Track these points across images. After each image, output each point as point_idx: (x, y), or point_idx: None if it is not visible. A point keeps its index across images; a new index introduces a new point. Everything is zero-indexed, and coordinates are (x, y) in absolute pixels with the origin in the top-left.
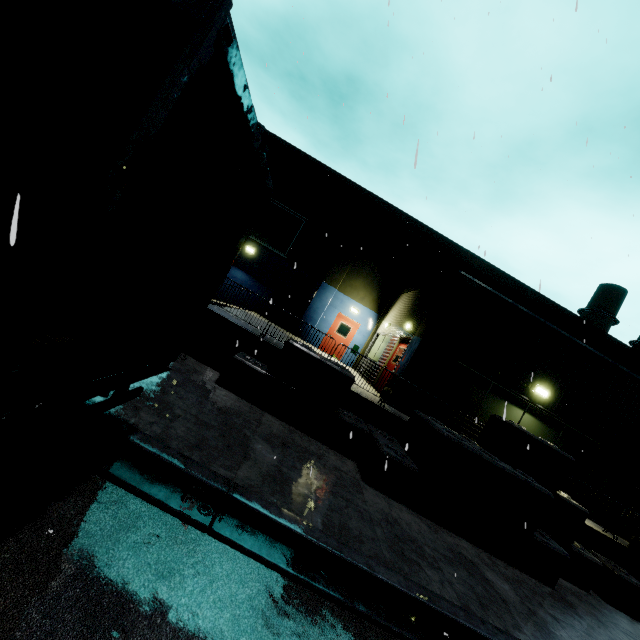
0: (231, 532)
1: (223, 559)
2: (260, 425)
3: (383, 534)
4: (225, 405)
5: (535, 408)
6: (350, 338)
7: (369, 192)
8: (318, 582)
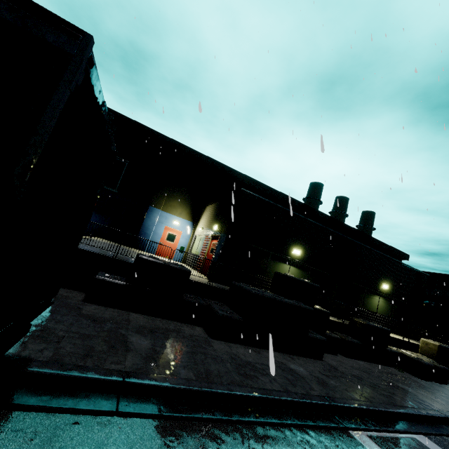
0: (134, 407)
1: (134, 428)
2: (130, 323)
3: (232, 367)
4: (98, 316)
5: (295, 262)
6: (177, 242)
7: (172, 139)
8: (202, 414)
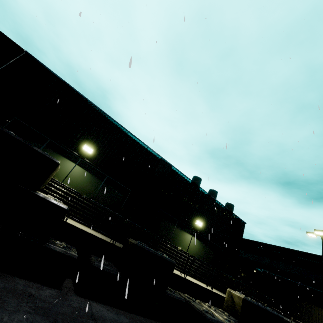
0: None
1: None
2: None
3: None
4: None
5: (85, 163)
6: None
7: None
8: None
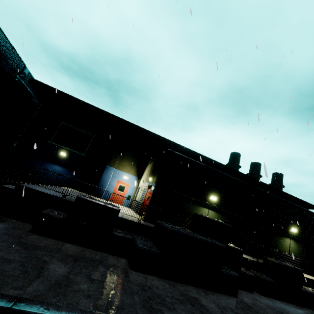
0: None
1: None
2: (59, 251)
3: (139, 299)
4: (32, 244)
5: (213, 206)
6: (125, 192)
7: (124, 120)
8: None
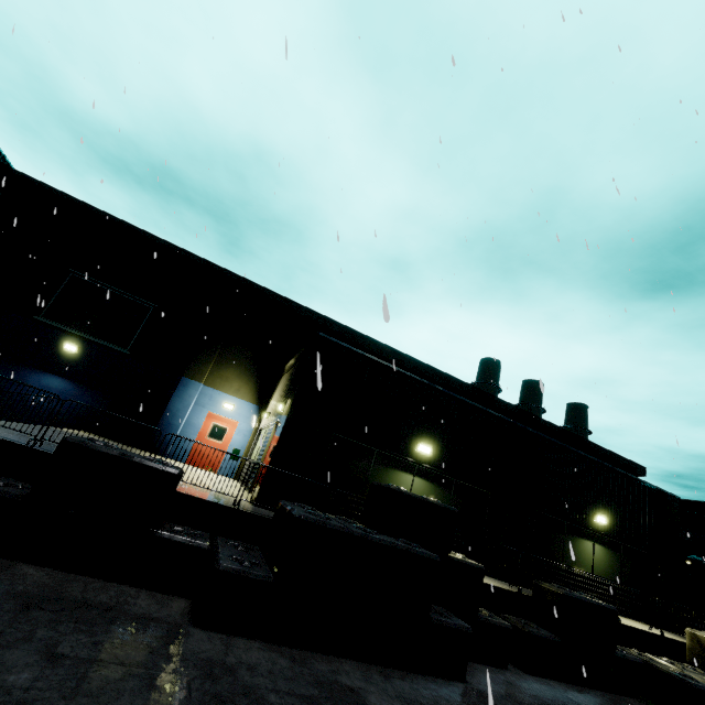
0: None
1: None
2: None
3: (186, 702)
4: None
5: (423, 469)
6: (227, 441)
7: (229, 271)
8: None
